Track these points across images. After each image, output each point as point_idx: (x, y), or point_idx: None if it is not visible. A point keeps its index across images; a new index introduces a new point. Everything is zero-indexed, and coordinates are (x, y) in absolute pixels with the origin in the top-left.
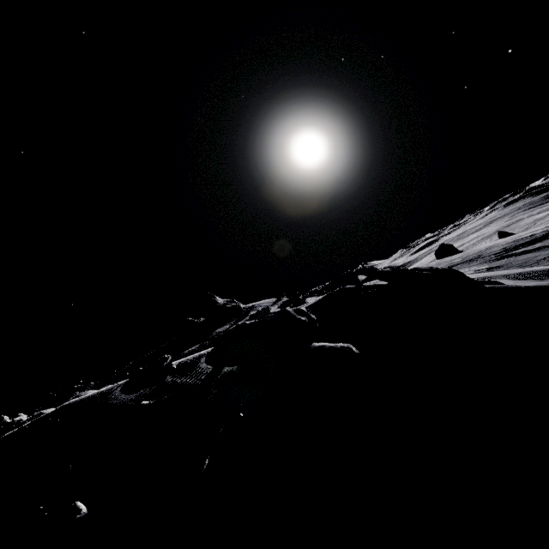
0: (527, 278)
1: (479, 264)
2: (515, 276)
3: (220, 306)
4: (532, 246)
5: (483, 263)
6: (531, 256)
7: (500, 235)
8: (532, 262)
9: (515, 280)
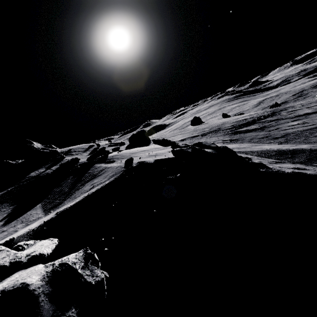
0: (268, 156)
1: (223, 135)
2: (260, 154)
3: (38, 151)
4: (250, 127)
5: (225, 135)
6: (253, 134)
7: (223, 115)
8: (257, 140)
9: (264, 159)
